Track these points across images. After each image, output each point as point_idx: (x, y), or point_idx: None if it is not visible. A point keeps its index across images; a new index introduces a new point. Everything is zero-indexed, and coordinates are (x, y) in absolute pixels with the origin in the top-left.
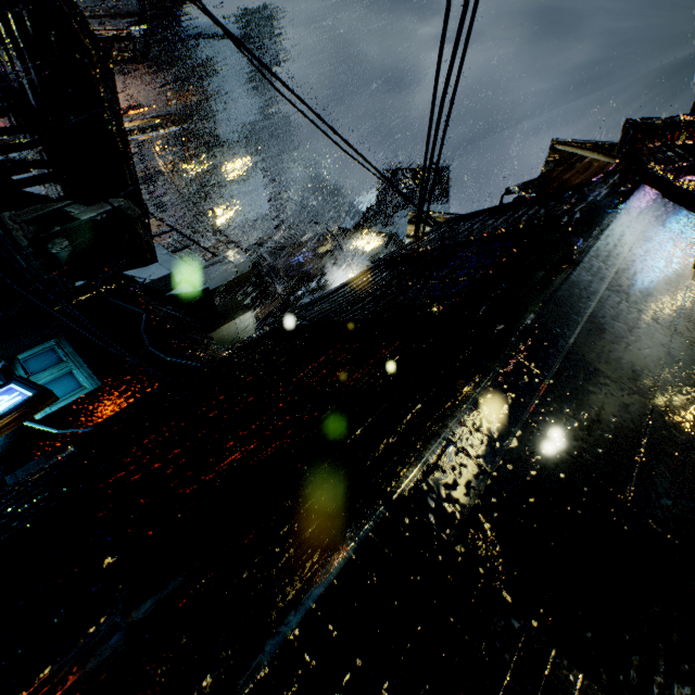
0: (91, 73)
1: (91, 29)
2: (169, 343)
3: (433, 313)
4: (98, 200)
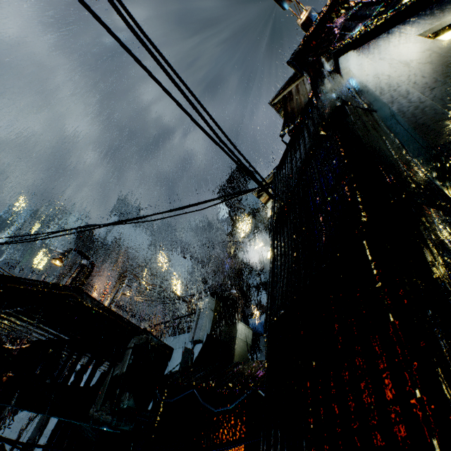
0: (76, 301)
1: (62, 285)
2: (222, 394)
3: (366, 221)
4: (124, 350)
